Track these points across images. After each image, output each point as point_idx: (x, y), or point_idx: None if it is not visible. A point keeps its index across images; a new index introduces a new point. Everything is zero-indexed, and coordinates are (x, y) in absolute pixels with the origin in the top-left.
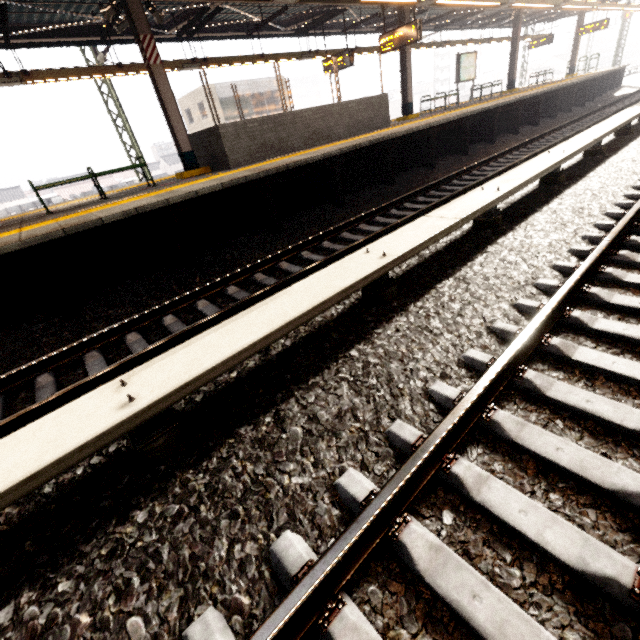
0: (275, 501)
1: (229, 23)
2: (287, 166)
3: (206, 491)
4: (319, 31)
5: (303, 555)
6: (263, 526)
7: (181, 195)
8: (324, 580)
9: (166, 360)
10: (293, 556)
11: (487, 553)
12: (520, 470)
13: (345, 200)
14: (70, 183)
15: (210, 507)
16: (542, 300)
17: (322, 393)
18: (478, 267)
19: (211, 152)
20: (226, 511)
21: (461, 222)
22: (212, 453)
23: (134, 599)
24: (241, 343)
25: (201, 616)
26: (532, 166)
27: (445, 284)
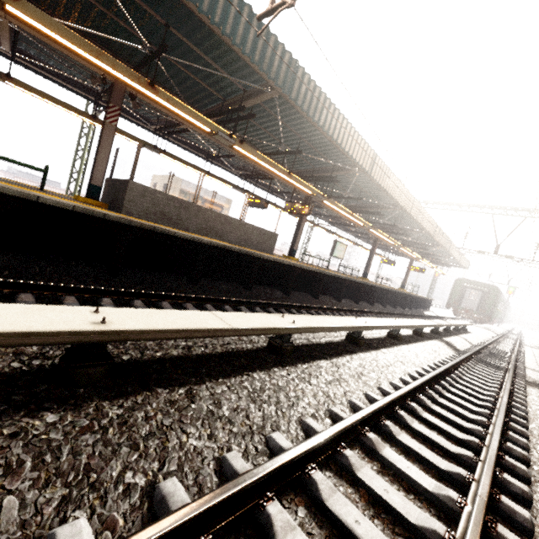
0: None
1: (196, 145)
2: (154, 228)
3: None
4: (257, 184)
5: None
6: None
7: (18, 191)
8: None
9: None
10: None
11: None
12: None
13: (201, 282)
14: None
15: None
16: (261, 463)
17: None
18: (226, 388)
19: (116, 196)
20: None
21: (233, 331)
22: None
23: None
24: None
25: None
26: (337, 320)
27: (170, 392)
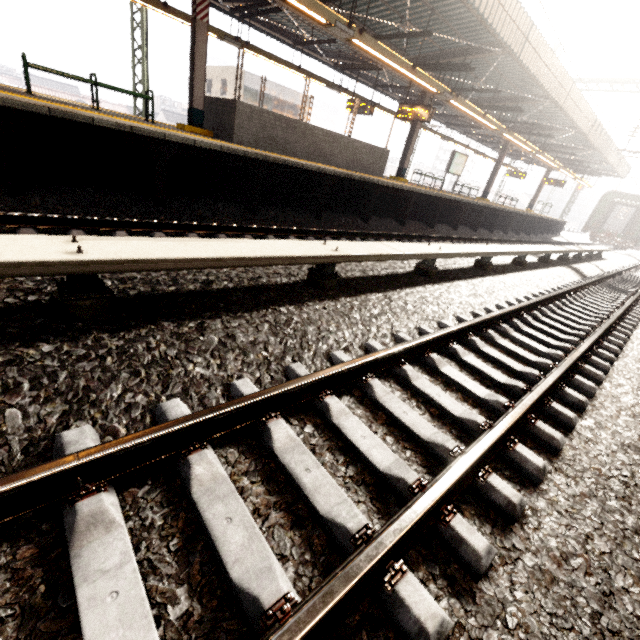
0: (175, 377)
1: (281, 26)
2: (285, 161)
3: (117, 350)
4: (355, 76)
5: (185, 414)
6: (158, 390)
7: (180, 137)
8: (199, 423)
9: (121, 241)
10: (177, 413)
11: (327, 455)
12: (373, 419)
13: (323, 216)
14: (67, 77)
15: (116, 362)
16: None
17: (246, 324)
18: (404, 295)
19: (220, 121)
20: (129, 369)
21: (404, 256)
22: (132, 329)
23: (20, 398)
24: (195, 254)
25: (79, 427)
26: (471, 247)
27: (374, 296)
